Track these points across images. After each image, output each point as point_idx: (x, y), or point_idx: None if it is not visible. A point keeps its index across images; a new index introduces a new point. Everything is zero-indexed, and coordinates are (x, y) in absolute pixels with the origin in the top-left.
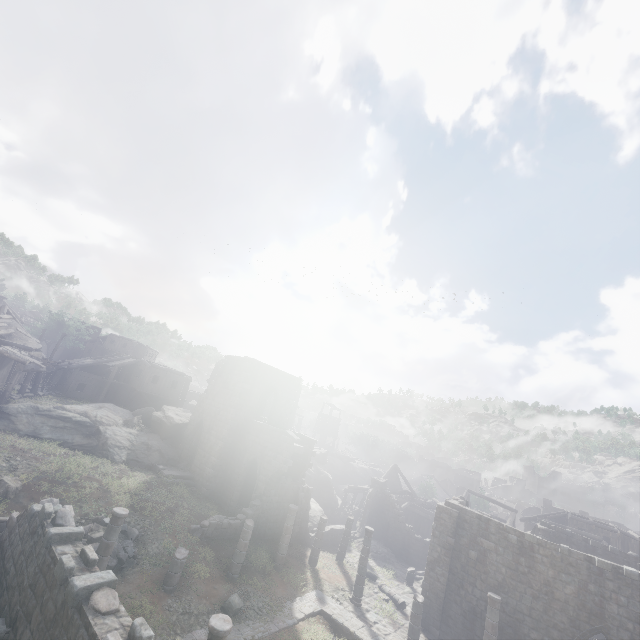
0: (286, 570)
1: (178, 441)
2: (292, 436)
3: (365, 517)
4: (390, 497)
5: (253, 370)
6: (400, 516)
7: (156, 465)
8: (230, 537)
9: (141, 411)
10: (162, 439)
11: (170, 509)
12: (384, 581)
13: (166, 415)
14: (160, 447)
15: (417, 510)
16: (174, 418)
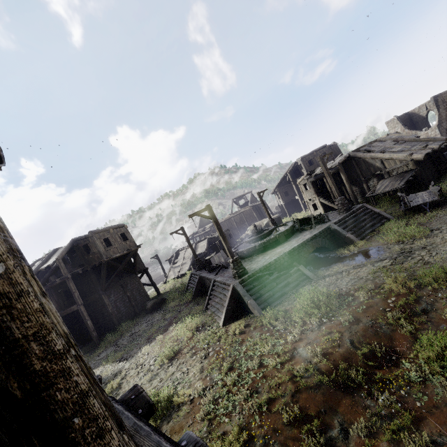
0: None
1: None
2: None
3: None
4: None
5: None
6: None
7: None
8: None
9: None
10: None
11: None
12: None
13: None
14: None
15: None
16: None
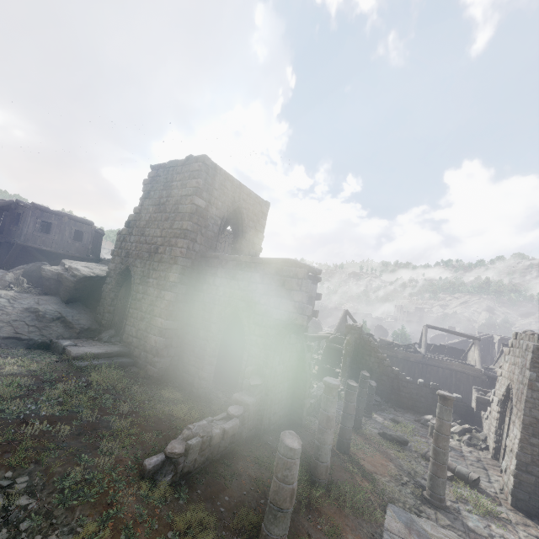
0: (330, 483)
1: (94, 304)
2: (307, 265)
3: (346, 366)
4: (371, 342)
5: (206, 176)
6: (385, 360)
7: (57, 341)
8: (225, 452)
9: (25, 268)
10: (65, 302)
11: (88, 427)
12: (412, 442)
13: (66, 267)
14: (62, 313)
15: (384, 351)
16: (80, 269)
